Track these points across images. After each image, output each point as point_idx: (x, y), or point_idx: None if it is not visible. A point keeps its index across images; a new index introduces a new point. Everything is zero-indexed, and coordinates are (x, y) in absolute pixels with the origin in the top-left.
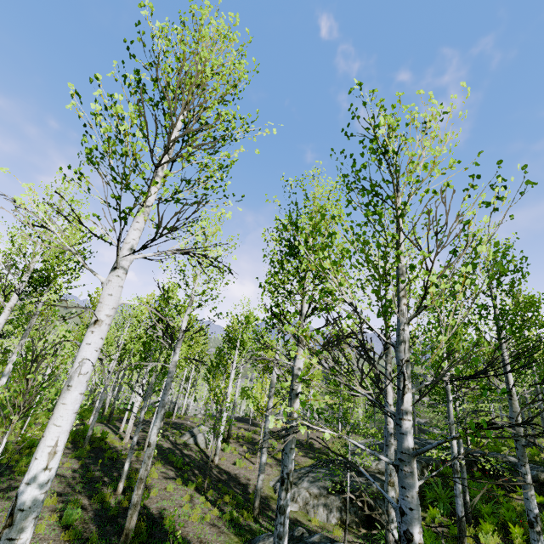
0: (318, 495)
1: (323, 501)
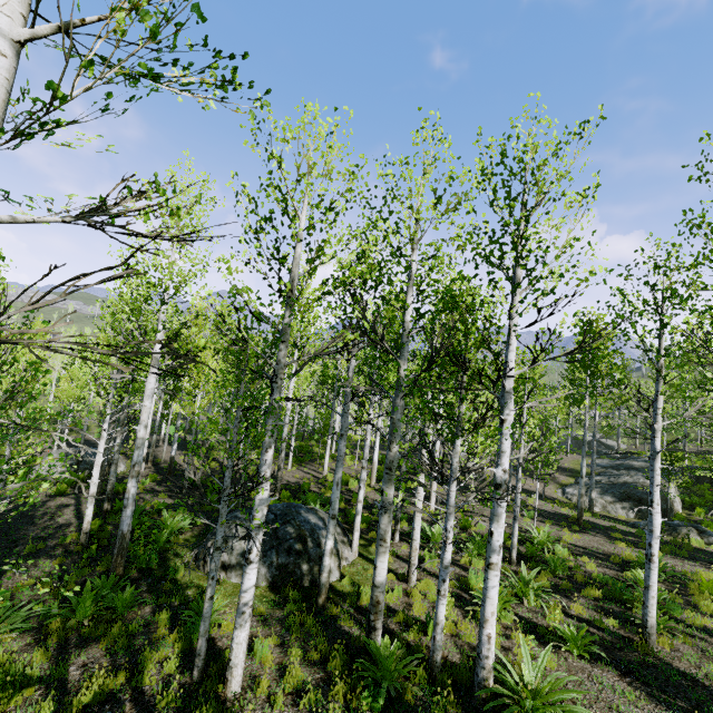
0: (612, 501)
1: (619, 505)
